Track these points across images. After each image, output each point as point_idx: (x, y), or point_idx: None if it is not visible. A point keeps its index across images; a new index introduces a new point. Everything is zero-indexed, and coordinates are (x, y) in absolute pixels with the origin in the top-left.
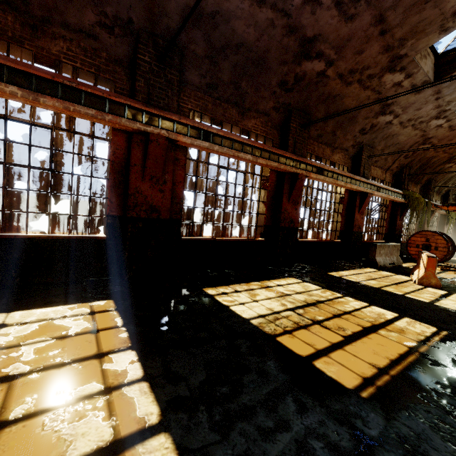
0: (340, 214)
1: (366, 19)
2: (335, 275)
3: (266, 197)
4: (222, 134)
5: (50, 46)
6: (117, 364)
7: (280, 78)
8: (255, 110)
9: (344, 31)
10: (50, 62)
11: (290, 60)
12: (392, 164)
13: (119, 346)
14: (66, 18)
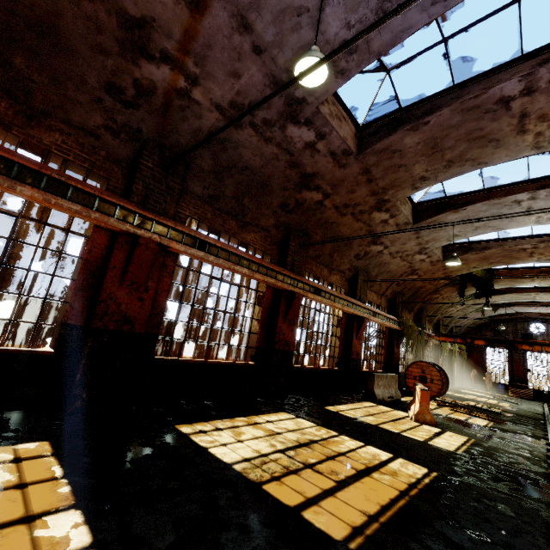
0: (338, 338)
1: (355, 169)
2: (332, 409)
3: (261, 315)
4: (219, 245)
5: (42, 136)
6: (55, 529)
7: (281, 200)
8: (255, 224)
9: (338, 174)
10: (38, 150)
11: (291, 187)
12: (386, 290)
13: (57, 505)
14: (70, 116)
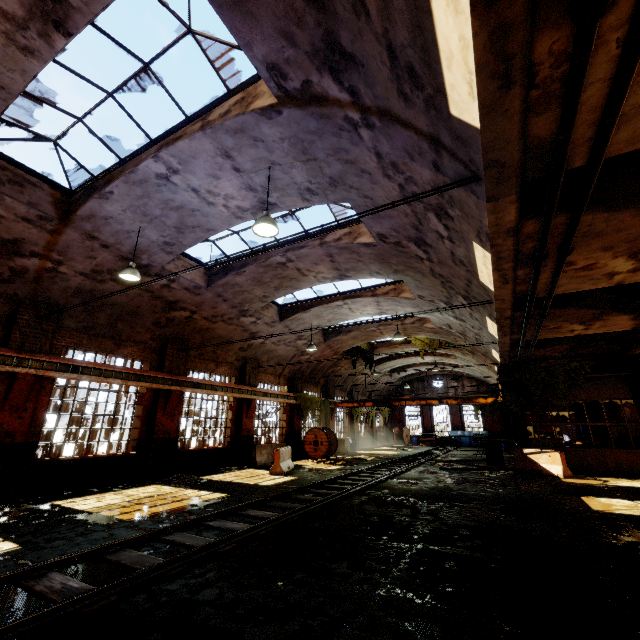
0: (230, 419)
1: (210, 295)
2: (205, 478)
3: (142, 412)
4: (92, 366)
5: None
6: None
7: (153, 320)
8: (132, 340)
9: (197, 299)
10: None
11: (160, 311)
12: (283, 371)
13: None
14: None
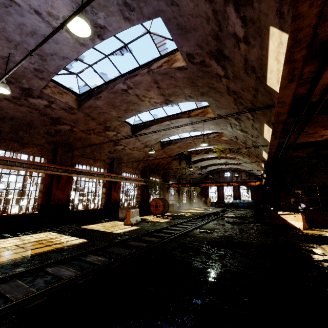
0: (104, 193)
1: (81, 114)
2: (83, 227)
3: (43, 188)
4: None
5: None
6: None
7: (45, 130)
8: (32, 143)
9: (73, 117)
10: None
11: (49, 124)
12: (138, 166)
13: None
14: None
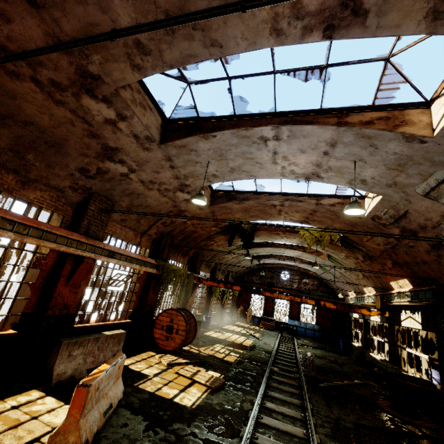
0: (32, 284)
1: None
2: None
3: None
4: None
5: None
6: None
7: None
8: None
9: None
10: None
11: None
12: (149, 229)
13: None
14: None
